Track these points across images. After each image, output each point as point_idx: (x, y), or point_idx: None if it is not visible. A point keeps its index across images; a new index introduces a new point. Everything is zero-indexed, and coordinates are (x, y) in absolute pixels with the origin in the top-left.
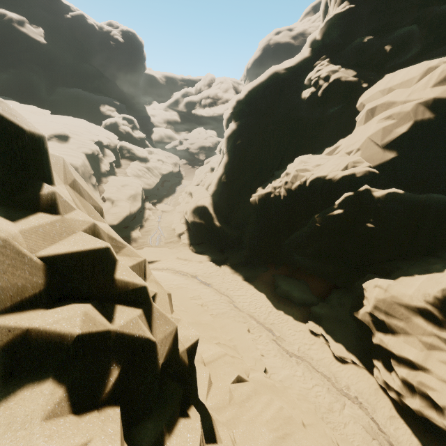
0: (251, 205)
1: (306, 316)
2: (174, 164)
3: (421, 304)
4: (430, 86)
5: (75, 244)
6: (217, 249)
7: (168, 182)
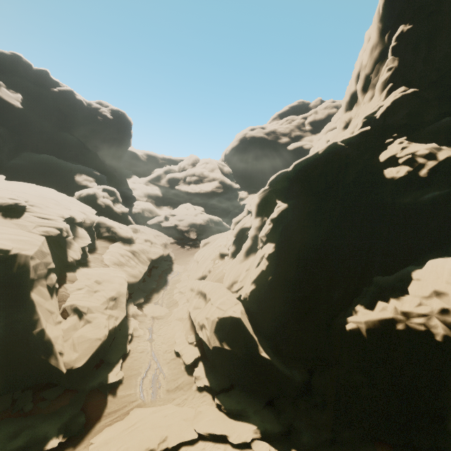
0: (345, 335)
1: None
2: (164, 244)
3: None
4: None
5: None
6: (263, 401)
7: (157, 270)
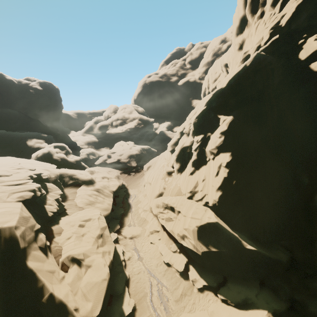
0: None
1: None
2: (117, 177)
3: None
4: None
5: None
6: (256, 283)
7: (119, 198)
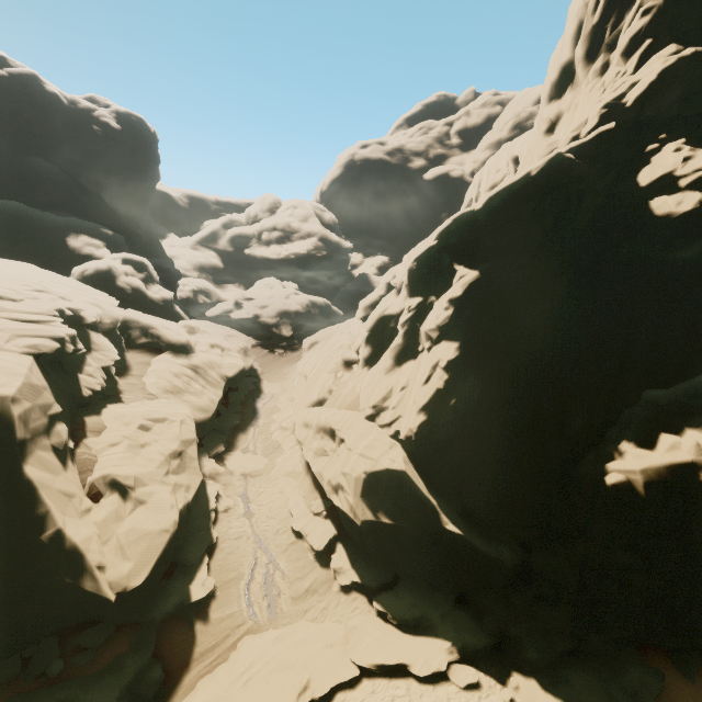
0: (603, 493)
1: None
2: (243, 350)
3: None
4: None
5: None
6: (450, 597)
7: (238, 393)
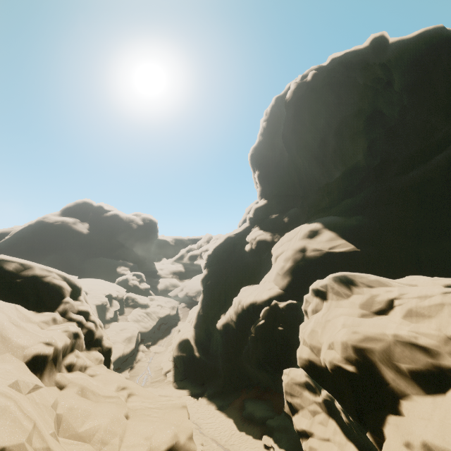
0: (218, 330)
1: (264, 432)
2: (172, 307)
3: (304, 379)
4: (297, 239)
5: (84, 307)
6: (199, 382)
7: (165, 325)
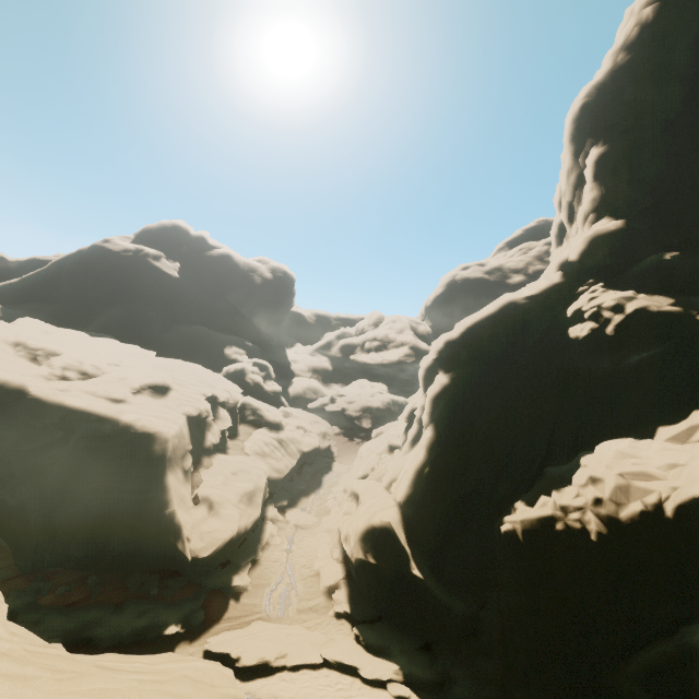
0: (503, 541)
1: None
2: (322, 434)
3: None
4: None
5: None
6: (417, 641)
7: (311, 467)
